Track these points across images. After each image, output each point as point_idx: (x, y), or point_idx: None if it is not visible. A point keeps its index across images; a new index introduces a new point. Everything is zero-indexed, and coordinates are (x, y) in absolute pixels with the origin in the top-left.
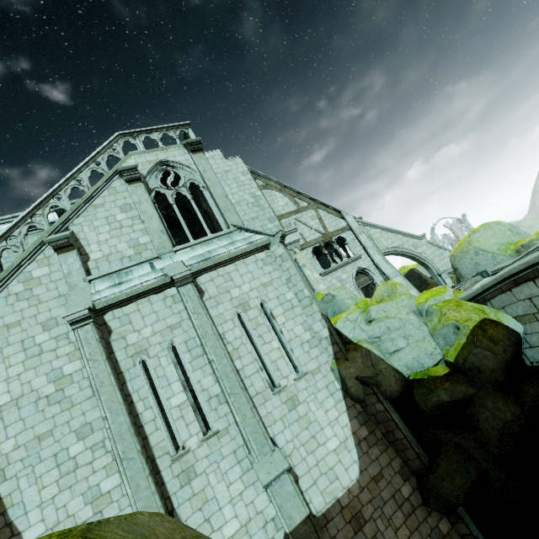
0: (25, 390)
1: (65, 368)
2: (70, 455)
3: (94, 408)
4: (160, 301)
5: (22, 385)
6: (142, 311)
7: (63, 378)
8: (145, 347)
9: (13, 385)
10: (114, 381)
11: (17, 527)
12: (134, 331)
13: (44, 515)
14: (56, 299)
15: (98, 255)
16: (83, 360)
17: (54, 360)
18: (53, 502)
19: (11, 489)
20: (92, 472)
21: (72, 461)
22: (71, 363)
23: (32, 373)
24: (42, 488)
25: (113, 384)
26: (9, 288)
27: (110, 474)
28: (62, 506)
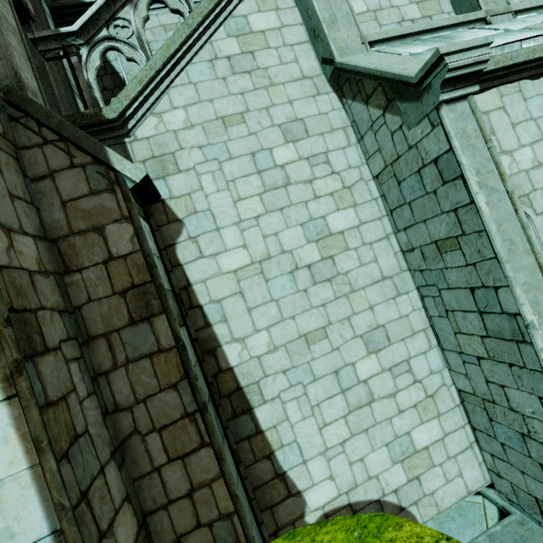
0: (271, 248)
1: (330, 219)
2: (358, 376)
3: (387, 300)
4: (539, 98)
5: (264, 238)
6: (511, 111)
7: (330, 238)
8: (524, 190)
9: (250, 235)
10: (536, 245)
11: (293, 482)
12: (500, 152)
13: (331, 470)
14: (298, 82)
15: (359, 7)
16: (461, 186)
17: (310, 202)
18: (342, 450)
19: (275, 419)
20: (396, 412)
21: (363, 388)
22: (339, 212)
23: (277, 219)
24: (322, 424)
25: (536, 250)
26: (214, 44)
27: (425, 419)
28: (358, 460)
